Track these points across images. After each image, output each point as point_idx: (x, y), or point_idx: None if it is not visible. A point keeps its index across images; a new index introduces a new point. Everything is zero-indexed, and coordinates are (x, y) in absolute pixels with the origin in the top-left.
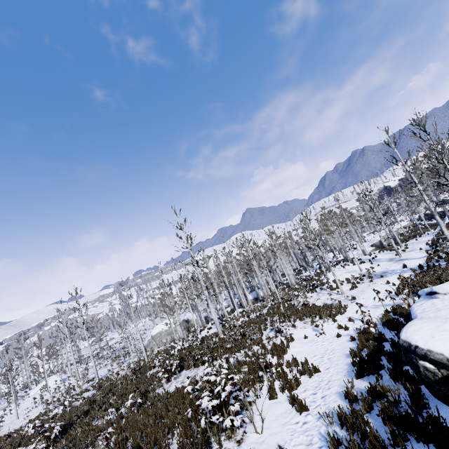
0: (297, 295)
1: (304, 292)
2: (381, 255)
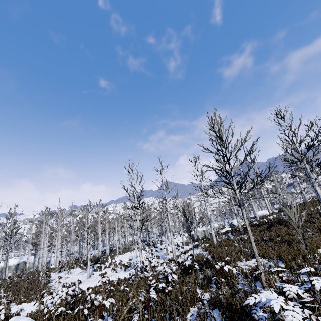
0: (71, 268)
1: (80, 266)
2: (170, 247)
